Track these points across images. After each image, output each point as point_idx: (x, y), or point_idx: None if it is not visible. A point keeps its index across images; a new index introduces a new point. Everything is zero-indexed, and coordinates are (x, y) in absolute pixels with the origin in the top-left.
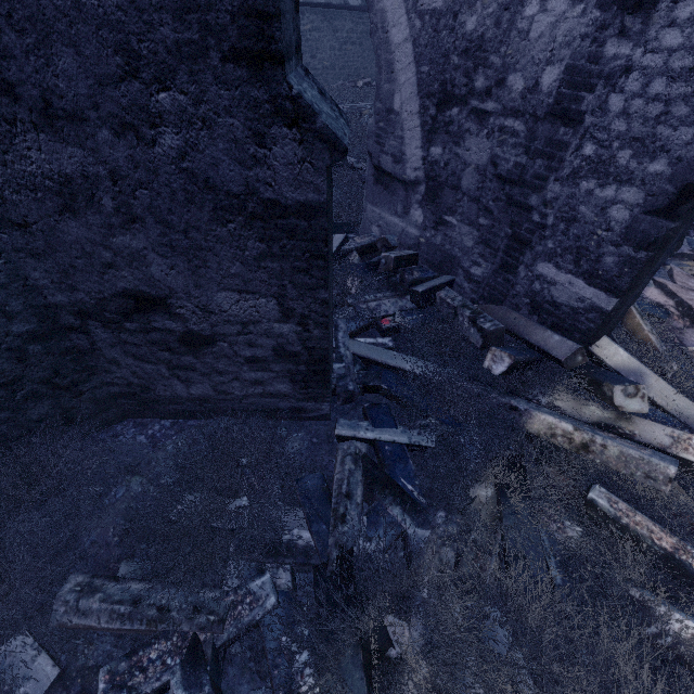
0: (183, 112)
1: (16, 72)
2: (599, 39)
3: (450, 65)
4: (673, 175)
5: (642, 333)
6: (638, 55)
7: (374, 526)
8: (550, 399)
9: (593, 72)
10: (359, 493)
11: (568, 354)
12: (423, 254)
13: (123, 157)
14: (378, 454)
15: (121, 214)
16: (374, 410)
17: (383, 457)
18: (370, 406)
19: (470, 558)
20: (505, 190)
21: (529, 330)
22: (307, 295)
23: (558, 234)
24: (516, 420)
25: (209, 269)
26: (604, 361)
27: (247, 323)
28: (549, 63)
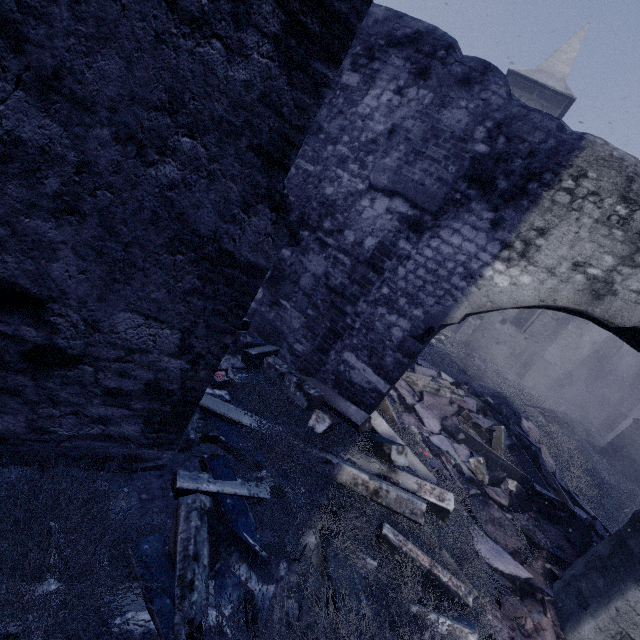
0: (197, 159)
1: (42, 35)
2: (397, 236)
3: (310, 205)
4: (425, 319)
5: (389, 412)
6: (413, 253)
7: (221, 590)
8: (349, 455)
9: (392, 250)
10: (206, 554)
11: (363, 420)
12: (255, 323)
13: (108, 158)
14: (220, 509)
15: (61, 201)
16: (215, 461)
17: (226, 510)
18: (210, 456)
19: (307, 608)
20: (331, 296)
21: (335, 399)
22: (213, 337)
23: (361, 335)
24: (331, 472)
25: (129, 286)
26: (376, 429)
27: (135, 350)
28: (370, 235)
